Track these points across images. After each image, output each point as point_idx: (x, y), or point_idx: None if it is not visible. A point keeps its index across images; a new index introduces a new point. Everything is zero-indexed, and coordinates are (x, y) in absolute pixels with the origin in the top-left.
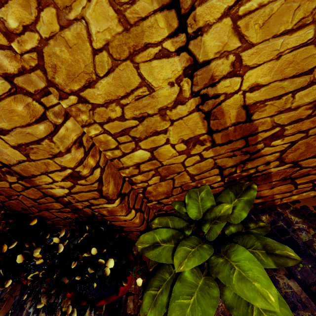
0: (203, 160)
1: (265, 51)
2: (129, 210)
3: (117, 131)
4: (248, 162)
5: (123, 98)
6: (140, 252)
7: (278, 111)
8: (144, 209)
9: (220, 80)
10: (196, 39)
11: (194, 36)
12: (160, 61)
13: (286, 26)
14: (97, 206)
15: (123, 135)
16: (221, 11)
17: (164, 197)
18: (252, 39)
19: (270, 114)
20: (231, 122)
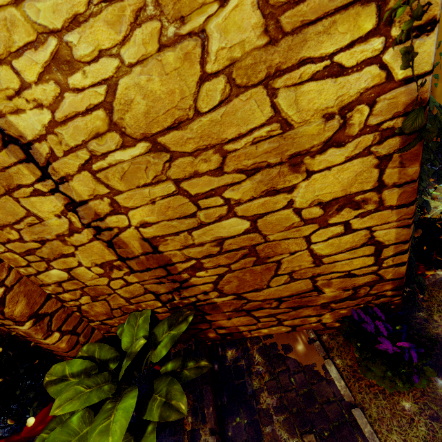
0: (130, 284)
1: (137, 196)
2: (48, 333)
3: (22, 250)
4: (182, 290)
5: (15, 223)
6: (44, 386)
7: (184, 246)
8: (82, 330)
9: (106, 216)
10: (64, 184)
11: (61, 182)
12: (38, 198)
13: (144, 180)
14: (10, 326)
15: (30, 254)
16: (77, 166)
17: (106, 318)
18: (118, 187)
19: (176, 247)
20: (139, 252)
